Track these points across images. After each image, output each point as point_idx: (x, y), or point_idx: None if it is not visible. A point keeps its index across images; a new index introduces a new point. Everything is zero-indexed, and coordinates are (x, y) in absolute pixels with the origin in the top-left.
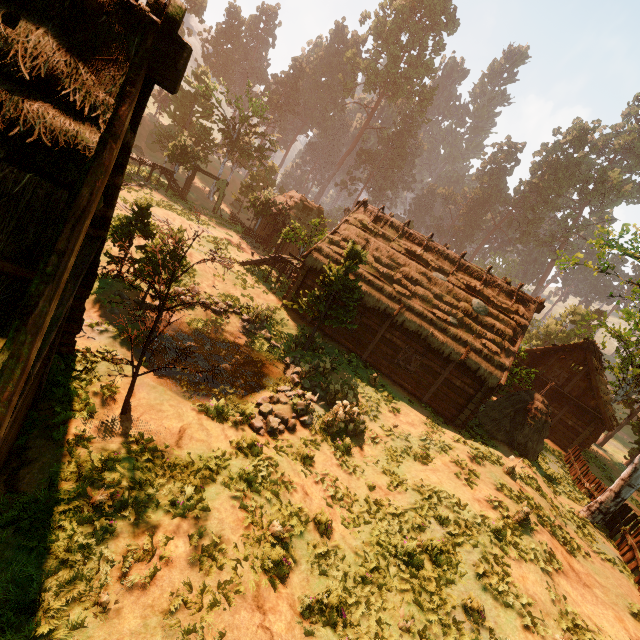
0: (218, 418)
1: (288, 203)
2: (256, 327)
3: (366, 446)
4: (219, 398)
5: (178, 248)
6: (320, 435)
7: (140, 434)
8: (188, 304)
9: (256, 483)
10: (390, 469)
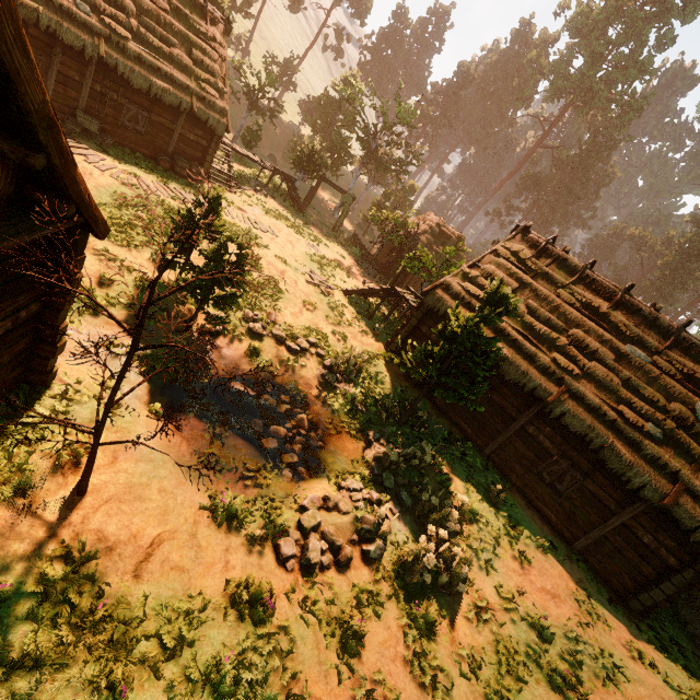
0: (227, 525)
1: (421, 226)
2: (339, 379)
3: (464, 622)
4: (249, 483)
5: (241, 257)
6: (388, 584)
7: (81, 541)
8: (257, 334)
9: (234, 696)
10: (501, 692)
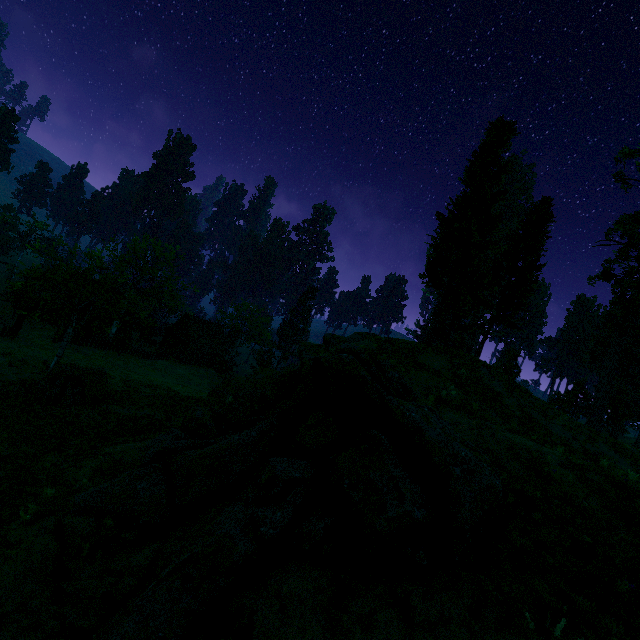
0: None
1: None
2: None
3: None
4: None
5: None
6: None
7: None
8: None
9: None
10: None
